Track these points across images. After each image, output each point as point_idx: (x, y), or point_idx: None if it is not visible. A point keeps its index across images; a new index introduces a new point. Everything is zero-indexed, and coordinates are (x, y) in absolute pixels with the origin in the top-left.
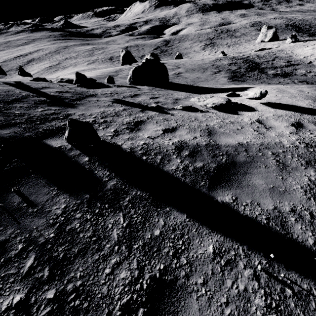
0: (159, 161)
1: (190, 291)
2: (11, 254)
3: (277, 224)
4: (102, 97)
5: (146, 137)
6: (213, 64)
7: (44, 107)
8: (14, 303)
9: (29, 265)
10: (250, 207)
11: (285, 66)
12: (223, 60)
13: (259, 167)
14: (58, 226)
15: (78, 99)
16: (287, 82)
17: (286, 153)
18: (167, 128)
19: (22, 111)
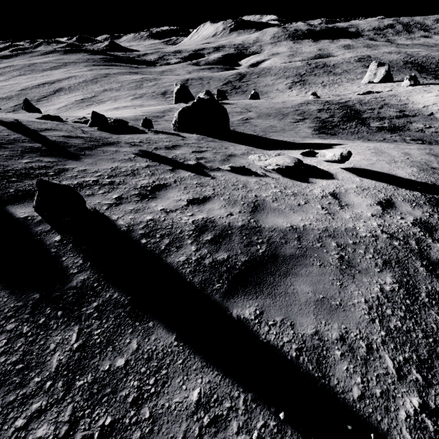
0: (163, 248)
1: None
2: None
3: (312, 360)
4: (126, 146)
5: (159, 209)
6: (296, 109)
7: (33, 157)
8: None
9: None
10: (277, 329)
11: (396, 117)
12: (311, 105)
13: (312, 265)
14: None
15: (89, 148)
16: (394, 139)
17: (357, 246)
18: (195, 198)
19: None
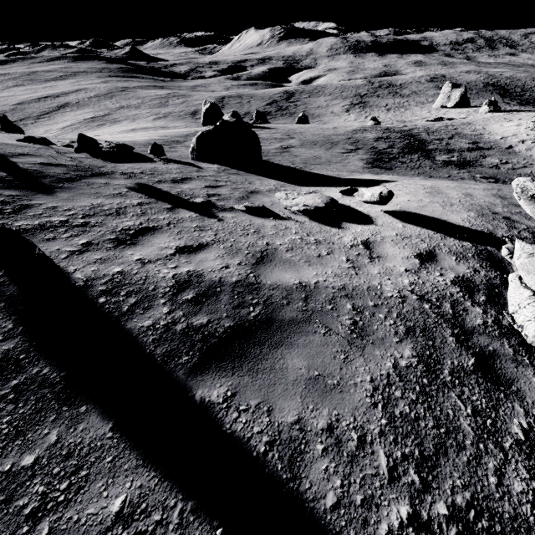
0: (126, 309)
1: None
2: None
3: (283, 457)
4: (120, 178)
5: (135, 259)
6: (349, 137)
7: None
8: None
9: None
10: (249, 416)
11: (468, 150)
12: (368, 132)
13: (314, 333)
14: None
15: (71, 179)
16: (462, 176)
17: (378, 309)
18: (188, 245)
19: None
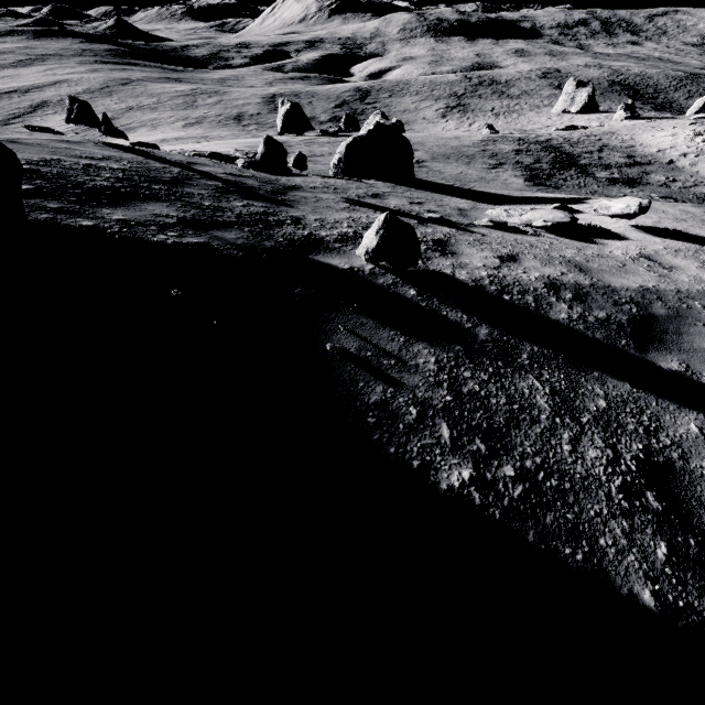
0: (534, 305)
1: (700, 475)
2: (407, 419)
3: None
4: (318, 192)
5: (480, 265)
6: (483, 150)
7: (239, 200)
8: (466, 480)
9: (448, 435)
10: None
11: (626, 165)
12: (501, 143)
13: (696, 325)
14: (448, 387)
15: (277, 192)
16: (638, 196)
17: None
18: (500, 255)
19: (214, 203)
